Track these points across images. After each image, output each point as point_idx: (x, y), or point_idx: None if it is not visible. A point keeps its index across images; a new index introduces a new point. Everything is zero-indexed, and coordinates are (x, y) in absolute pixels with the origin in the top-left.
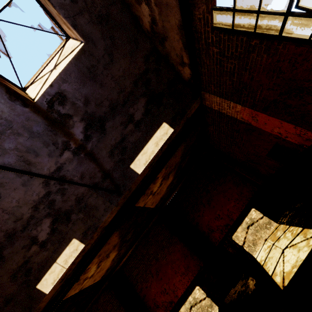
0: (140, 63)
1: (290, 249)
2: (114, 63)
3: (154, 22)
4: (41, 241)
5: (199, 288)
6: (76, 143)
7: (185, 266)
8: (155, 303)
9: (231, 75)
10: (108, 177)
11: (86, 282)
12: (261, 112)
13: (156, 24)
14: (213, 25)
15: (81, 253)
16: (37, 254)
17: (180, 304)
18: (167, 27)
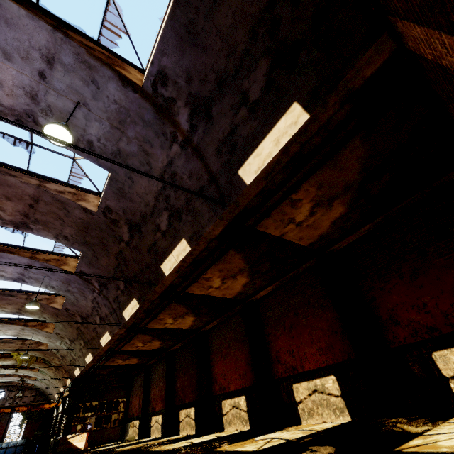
0: None
1: None
2: (219, 6)
3: None
4: (162, 230)
5: (334, 380)
6: (182, 135)
7: (326, 343)
8: (277, 357)
9: None
10: (215, 181)
11: (213, 291)
12: None
13: None
14: None
15: (189, 255)
16: (161, 240)
17: (303, 377)
18: None
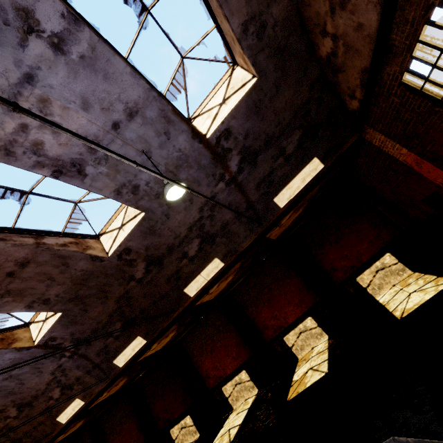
0: (304, 92)
1: (418, 293)
2: (279, 95)
3: (334, 55)
4: (190, 256)
5: (311, 319)
6: (230, 175)
7: (299, 299)
8: (265, 326)
9: (405, 123)
10: (252, 208)
11: (206, 298)
12: (428, 161)
13: (336, 57)
14: (401, 80)
15: (219, 270)
16: (186, 266)
17: (289, 329)
18: (349, 64)
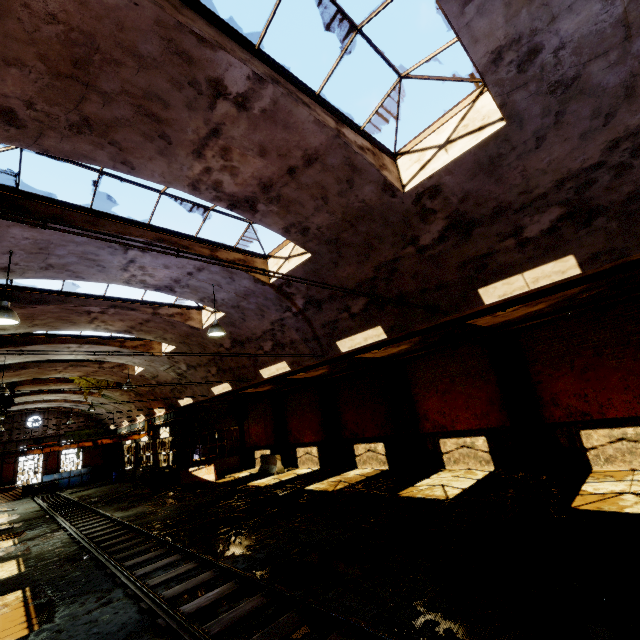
0: None
1: None
2: None
3: None
4: (524, 237)
5: None
6: None
7: None
8: (554, 400)
9: None
10: None
11: (483, 319)
12: None
13: None
14: None
15: (562, 280)
16: (507, 252)
17: (601, 424)
18: None
